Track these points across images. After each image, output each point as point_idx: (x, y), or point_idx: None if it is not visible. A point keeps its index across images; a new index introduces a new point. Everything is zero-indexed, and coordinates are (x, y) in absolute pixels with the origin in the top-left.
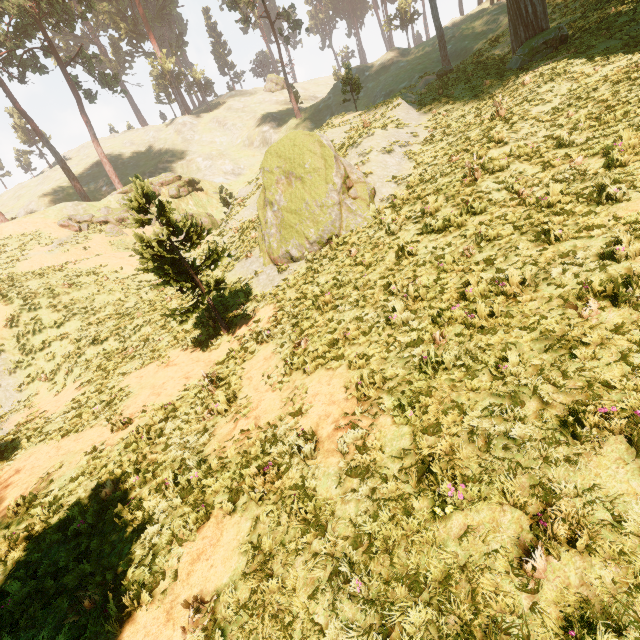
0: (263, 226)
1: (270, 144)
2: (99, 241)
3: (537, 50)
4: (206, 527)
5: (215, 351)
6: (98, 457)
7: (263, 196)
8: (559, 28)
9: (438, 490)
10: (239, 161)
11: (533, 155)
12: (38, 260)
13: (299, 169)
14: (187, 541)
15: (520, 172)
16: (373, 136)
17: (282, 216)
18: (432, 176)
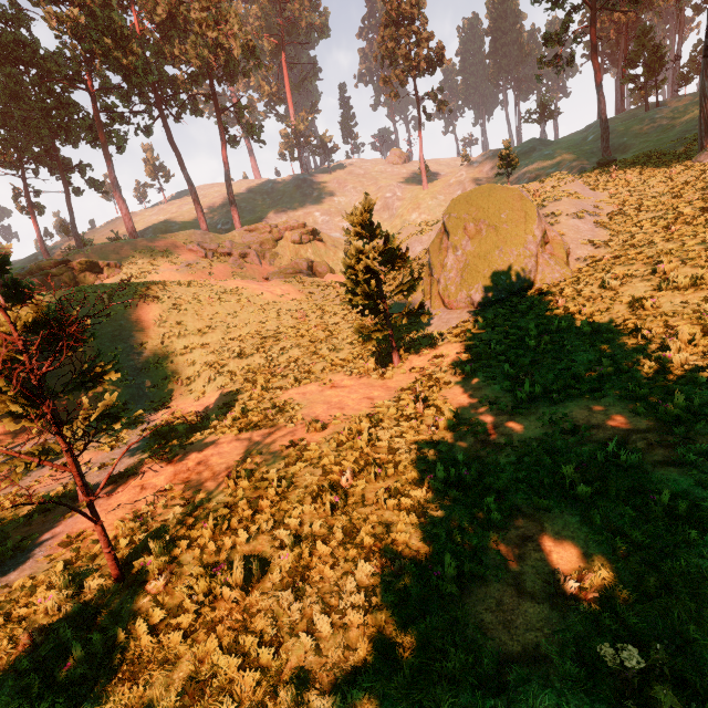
0: (436, 270)
1: (391, 209)
2: (222, 270)
3: None
4: (512, 518)
5: (390, 380)
6: (308, 450)
7: (438, 242)
8: None
9: None
10: None
11: None
12: (168, 276)
13: (493, 218)
14: (494, 528)
15: None
16: (560, 202)
17: (466, 261)
18: (648, 242)
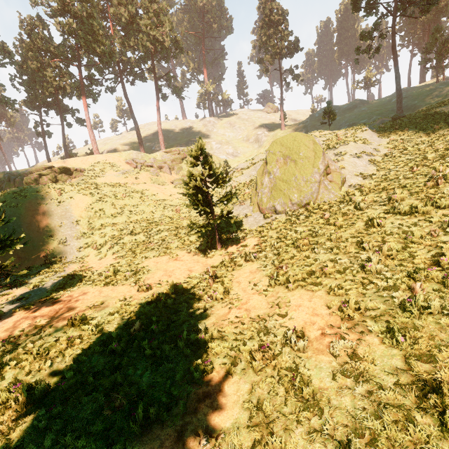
0: (258, 186)
1: (260, 142)
2: (145, 176)
3: None
4: (209, 377)
5: (210, 258)
6: (128, 304)
7: (263, 168)
8: None
9: (448, 411)
10: (238, 148)
11: None
12: (109, 178)
13: (295, 155)
14: (194, 383)
15: None
16: (347, 145)
17: (275, 182)
18: (395, 177)
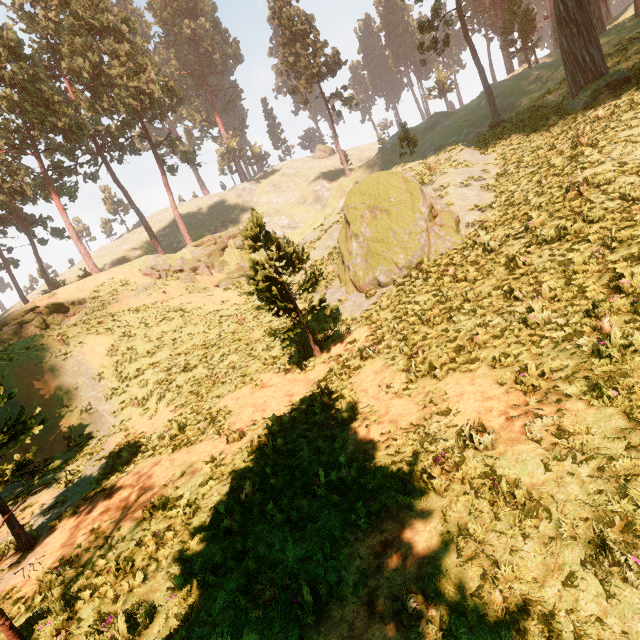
0: (346, 258)
1: (322, 200)
2: (176, 286)
3: (600, 91)
4: (379, 521)
5: (311, 372)
6: (222, 464)
7: (344, 231)
8: (621, 71)
9: None
10: (294, 216)
11: (639, 169)
12: (126, 303)
13: (384, 203)
14: (361, 535)
15: (631, 183)
16: (447, 174)
17: (368, 246)
18: (523, 199)
